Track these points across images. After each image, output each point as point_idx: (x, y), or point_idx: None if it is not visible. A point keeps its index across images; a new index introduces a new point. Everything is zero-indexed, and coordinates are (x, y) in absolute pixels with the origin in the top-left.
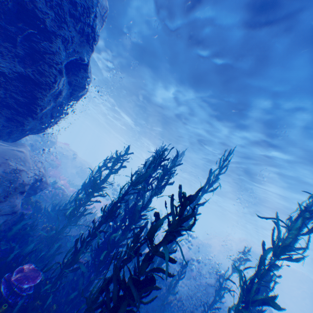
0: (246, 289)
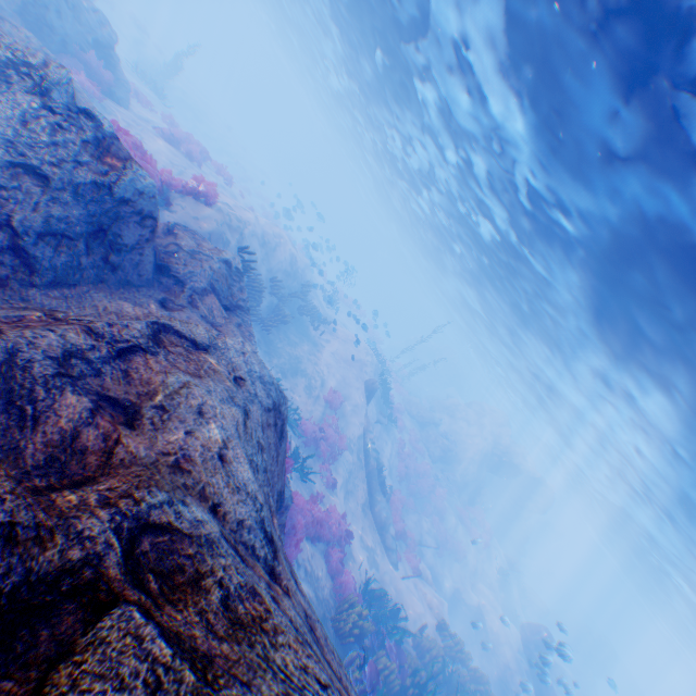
0: None
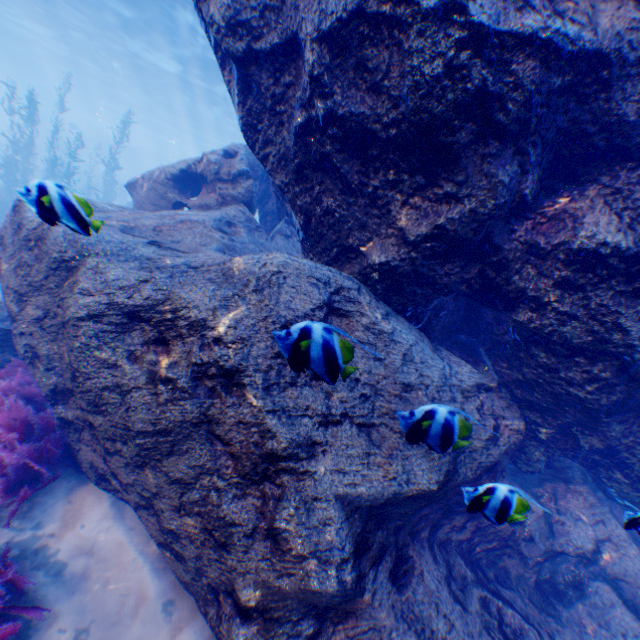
0: (109, 167)
